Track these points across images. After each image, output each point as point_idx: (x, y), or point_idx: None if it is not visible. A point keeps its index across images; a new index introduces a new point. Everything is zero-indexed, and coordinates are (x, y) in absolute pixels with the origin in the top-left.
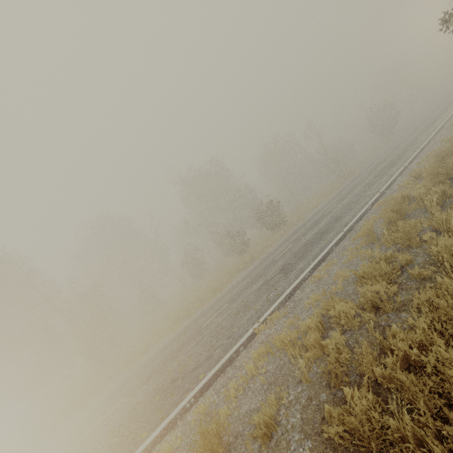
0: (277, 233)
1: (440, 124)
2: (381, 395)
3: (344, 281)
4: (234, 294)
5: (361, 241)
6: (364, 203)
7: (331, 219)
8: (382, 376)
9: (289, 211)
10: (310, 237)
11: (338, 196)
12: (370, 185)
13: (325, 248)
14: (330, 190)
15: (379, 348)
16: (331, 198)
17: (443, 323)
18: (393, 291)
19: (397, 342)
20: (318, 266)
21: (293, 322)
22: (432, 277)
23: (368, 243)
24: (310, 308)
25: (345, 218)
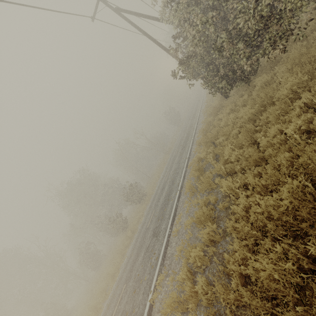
0: (143, 204)
1: (198, 113)
2: (242, 314)
3: (191, 227)
4: (128, 271)
5: (189, 194)
6: (182, 167)
7: (170, 183)
8: (236, 299)
9: (146, 185)
10: (162, 201)
11: (168, 166)
12: (181, 155)
13: (173, 206)
14: (164, 163)
15: (226, 273)
16: (165, 168)
17: (245, 241)
18: (215, 227)
19: (231, 266)
20: (173, 221)
21: (173, 278)
22: (229, 205)
23: (193, 194)
24: (179, 259)
25: (176, 180)
